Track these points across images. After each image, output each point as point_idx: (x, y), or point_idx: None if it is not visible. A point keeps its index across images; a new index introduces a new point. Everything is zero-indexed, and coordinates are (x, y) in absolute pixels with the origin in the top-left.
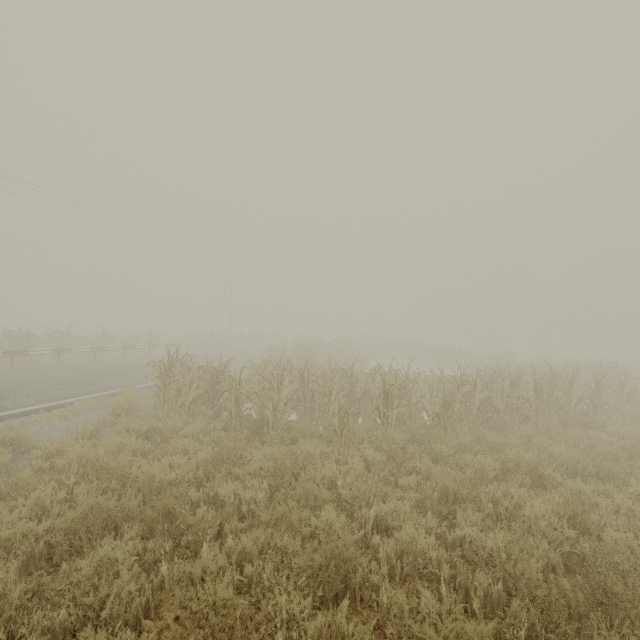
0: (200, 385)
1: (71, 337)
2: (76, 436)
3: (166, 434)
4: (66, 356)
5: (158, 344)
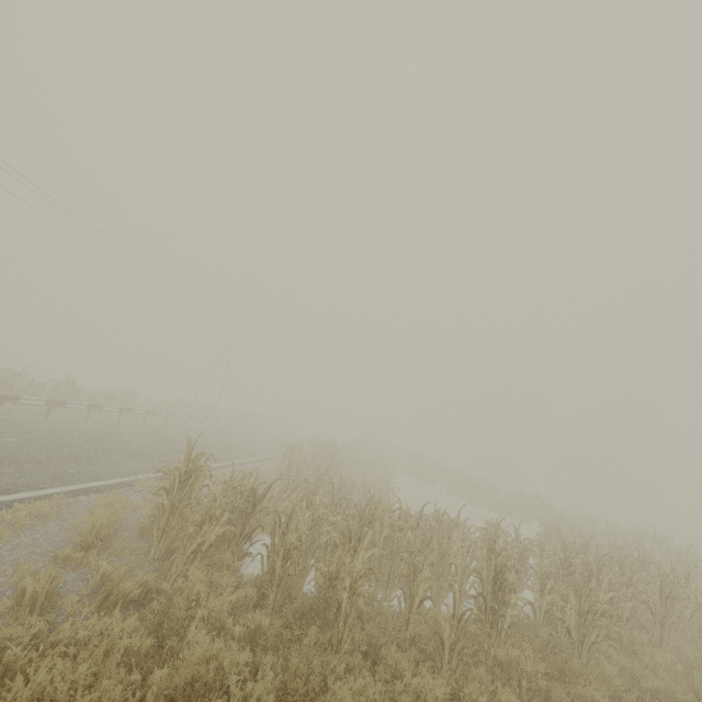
0: (223, 512)
1: (23, 381)
2: (16, 594)
3: (178, 614)
4: (7, 405)
5: (134, 409)
